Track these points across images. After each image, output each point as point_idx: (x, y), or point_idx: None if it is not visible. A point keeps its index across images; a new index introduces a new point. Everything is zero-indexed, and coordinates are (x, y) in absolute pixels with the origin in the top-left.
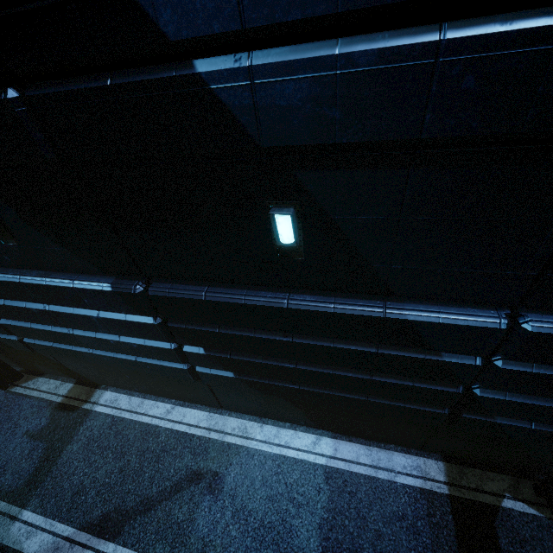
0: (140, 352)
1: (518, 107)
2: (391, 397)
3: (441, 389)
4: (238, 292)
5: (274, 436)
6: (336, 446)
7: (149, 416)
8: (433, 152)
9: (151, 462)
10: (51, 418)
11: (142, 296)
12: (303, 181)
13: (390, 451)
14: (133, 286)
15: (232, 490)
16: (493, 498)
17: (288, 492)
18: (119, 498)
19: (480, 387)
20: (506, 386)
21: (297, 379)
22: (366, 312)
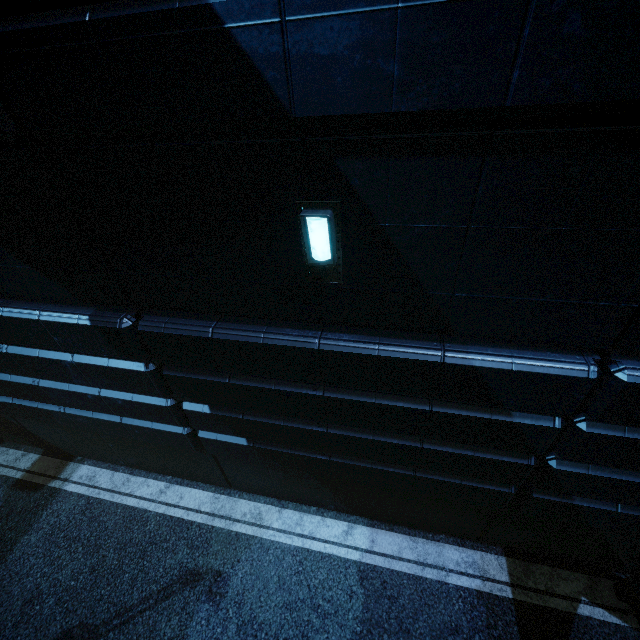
0: (126, 411)
1: (636, 62)
2: (446, 471)
3: (509, 460)
4: (256, 329)
5: (295, 524)
6: (373, 536)
7: (136, 497)
8: (516, 133)
9: (134, 558)
10: (5, 500)
11: (129, 333)
12: (346, 172)
13: (439, 543)
14: (119, 319)
15: (239, 595)
16: (567, 604)
17: (311, 598)
18: (87, 608)
19: (557, 458)
20: (590, 456)
21: (328, 448)
22: (420, 355)
